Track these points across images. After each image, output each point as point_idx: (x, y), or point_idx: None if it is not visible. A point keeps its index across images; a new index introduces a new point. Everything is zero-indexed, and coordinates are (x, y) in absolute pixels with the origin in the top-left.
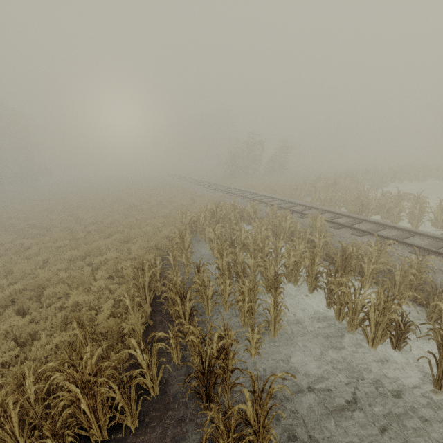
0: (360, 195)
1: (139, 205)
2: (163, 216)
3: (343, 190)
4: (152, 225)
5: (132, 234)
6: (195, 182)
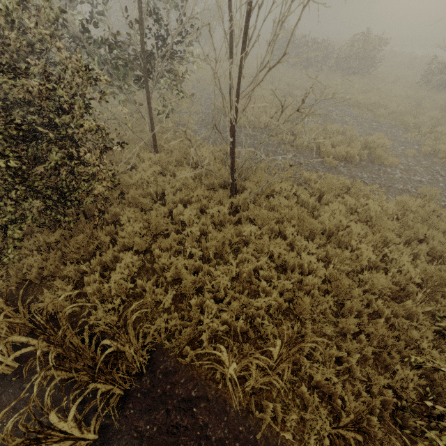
0: None
1: None
2: None
3: None
4: None
5: None
6: None
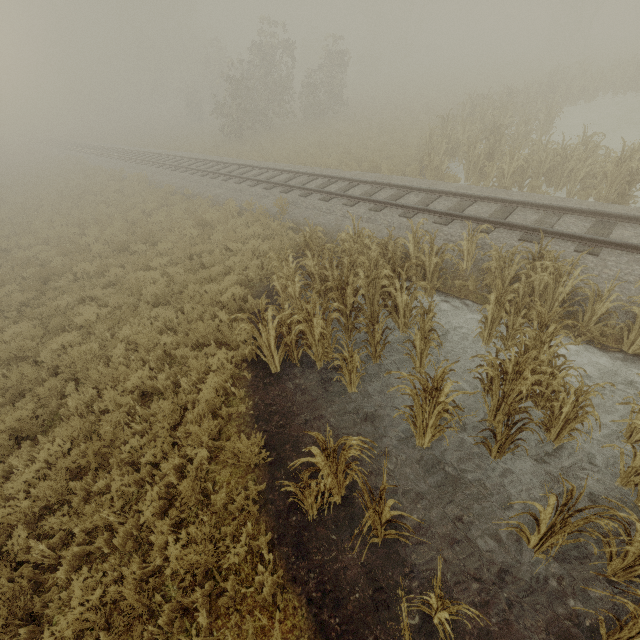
0: (632, 157)
1: (64, 267)
2: (154, 297)
3: (512, 140)
4: (145, 346)
5: (105, 428)
6: (172, 164)
